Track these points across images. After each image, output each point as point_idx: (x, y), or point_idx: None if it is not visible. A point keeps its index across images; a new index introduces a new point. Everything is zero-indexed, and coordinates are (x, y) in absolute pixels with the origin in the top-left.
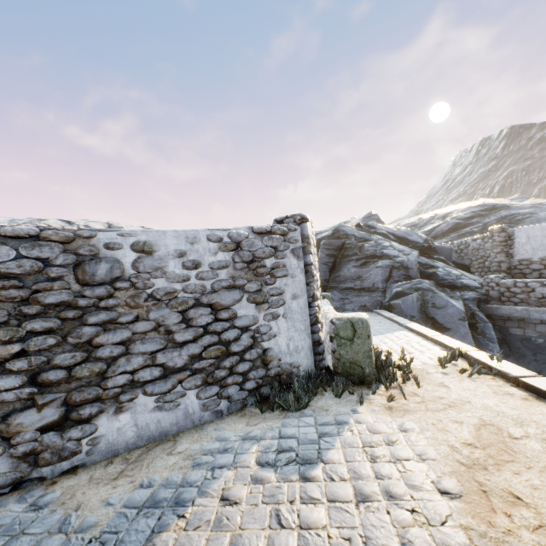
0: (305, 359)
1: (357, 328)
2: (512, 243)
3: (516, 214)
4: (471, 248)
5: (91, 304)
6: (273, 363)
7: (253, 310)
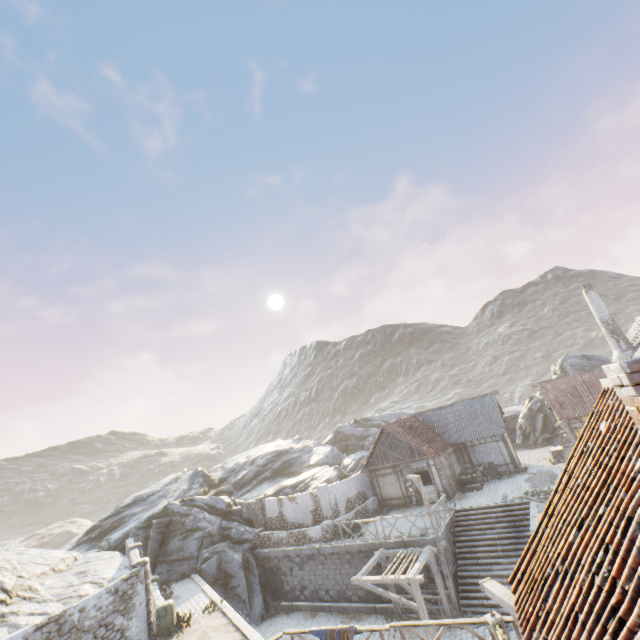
0: (144, 634)
1: (168, 609)
2: (265, 507)
3: (291, 458)
4: (252, 508)
5: None
6: None
7: (123, 619)
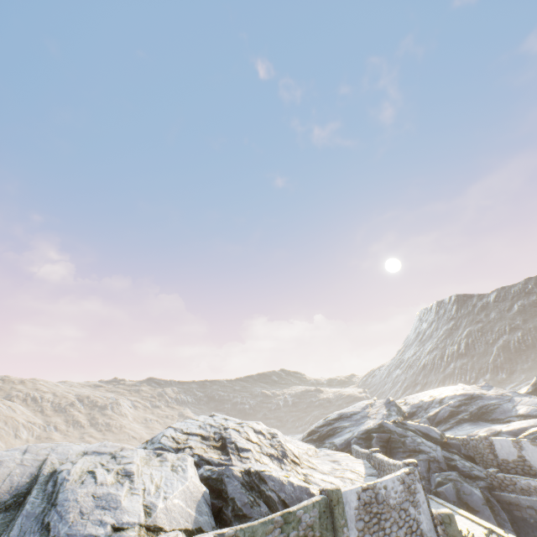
0: (433, 534)
1: (450, 518)
2: (494, 447)
3: (488, 404)
4: (471, 445)
5: (381, 511)
6: (425, 536)
7: (414, 510)
